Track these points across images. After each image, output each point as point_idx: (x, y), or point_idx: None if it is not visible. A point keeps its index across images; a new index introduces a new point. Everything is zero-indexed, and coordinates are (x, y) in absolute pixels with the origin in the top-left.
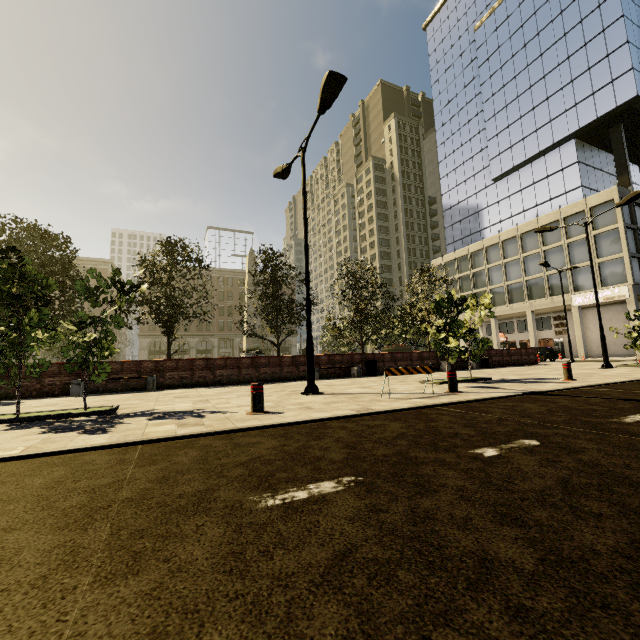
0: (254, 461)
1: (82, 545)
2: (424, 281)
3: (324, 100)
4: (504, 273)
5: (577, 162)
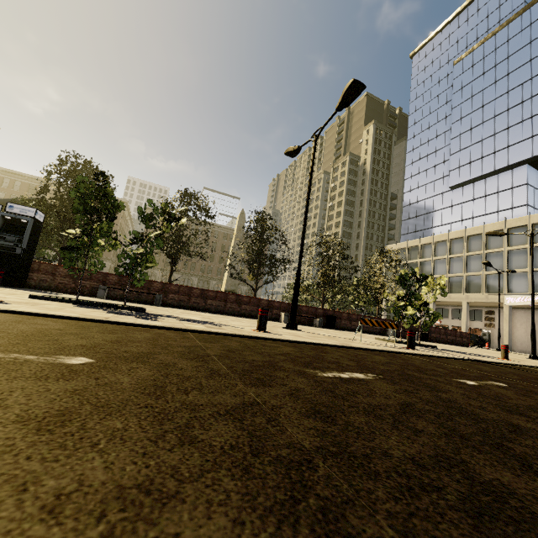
0: (288, 354)
1: (215, 369)
2: (382, 260)
3: (344, 101)
4: (448, 266)
5: (526, 184)
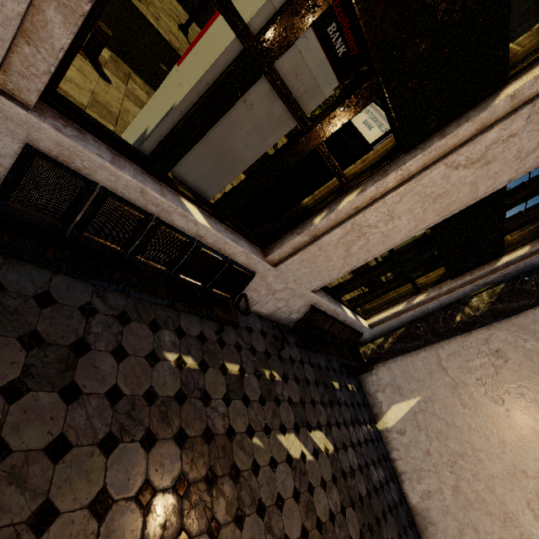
0: None
1: None
2: None
3: None
4: None
5: None
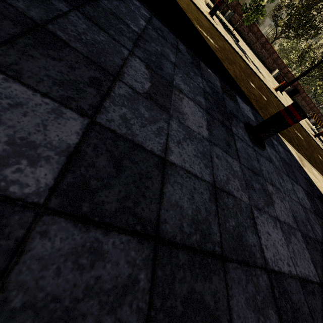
0: None
1: None
2: None
3: None
4: None
5: None
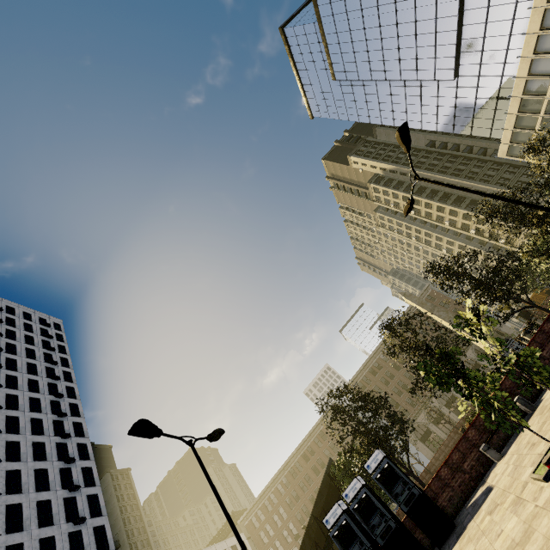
0: None
1: None
2: (542, 151)
3: (406, 143)
4: None
5: None
